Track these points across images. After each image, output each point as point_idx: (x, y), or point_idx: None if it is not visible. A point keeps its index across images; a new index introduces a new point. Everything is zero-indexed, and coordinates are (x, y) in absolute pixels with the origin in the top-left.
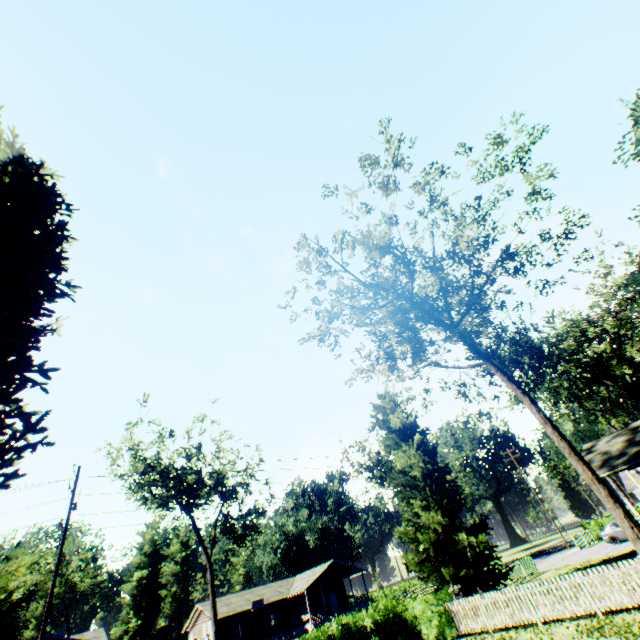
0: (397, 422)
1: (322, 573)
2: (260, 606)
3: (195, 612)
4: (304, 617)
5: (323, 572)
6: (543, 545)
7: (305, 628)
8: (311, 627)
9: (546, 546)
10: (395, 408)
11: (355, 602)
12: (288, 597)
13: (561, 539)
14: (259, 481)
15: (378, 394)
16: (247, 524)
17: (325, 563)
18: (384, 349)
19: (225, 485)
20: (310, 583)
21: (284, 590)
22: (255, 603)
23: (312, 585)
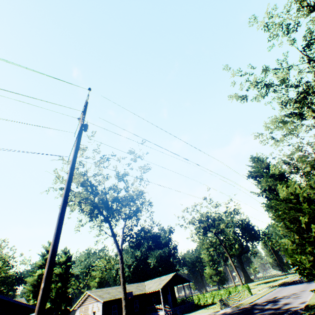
0: (272, 171)
1: (169, 280)
2: (130, 296)
3: (83, 297)
4: (158, 307)
5: (169, 279)
6: (281, 280)
7: (158, 314)
8: (163, 313)
9: (288, 280)
10: (267, 164)
11: (186, 301)
12: (145, 293)
13: (291, 278)
14: (148, 211)
15: (251, 157)
16: (141, 236)
17: (169, 274)
18: (276, 118)
19: (130, 207)
20: (163, 285)
21: (142, 288)
22: (128, 294)
23: (164, 286)
